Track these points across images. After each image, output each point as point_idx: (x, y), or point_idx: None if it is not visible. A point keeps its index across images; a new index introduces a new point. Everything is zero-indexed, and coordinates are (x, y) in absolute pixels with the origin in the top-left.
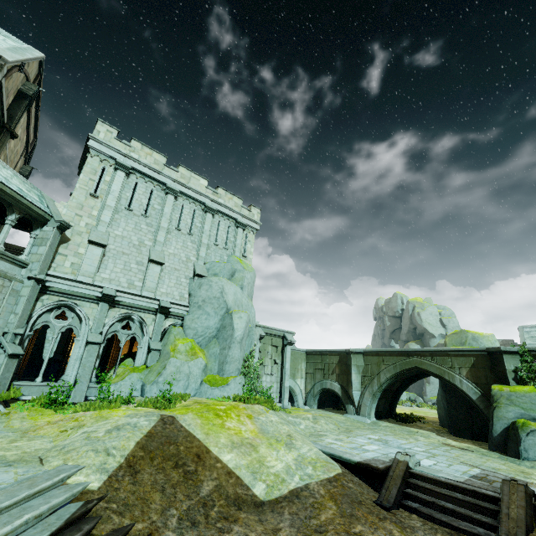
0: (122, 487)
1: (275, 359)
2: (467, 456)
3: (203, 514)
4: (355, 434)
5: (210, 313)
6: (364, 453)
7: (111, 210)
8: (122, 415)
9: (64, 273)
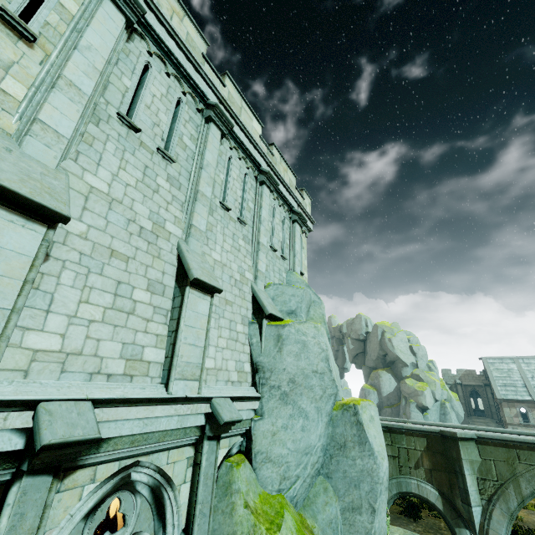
0: None
1: None
2: None
3: None
4: None
5: (309, 413)
6: None
7: (80, 102)
8: None
9: None
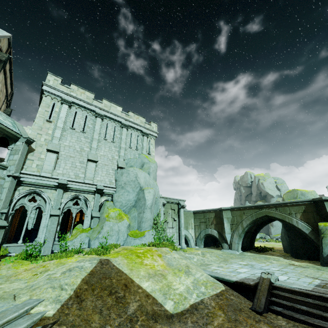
0: (71, 312)
1: (174, 218)
2: (308, 271)
3: (129, 327)
4: (230, 262)
5: (130, 191)
6: (239, 274)
7: (61, 129)
8: (74, 261)
9: (32, 171)
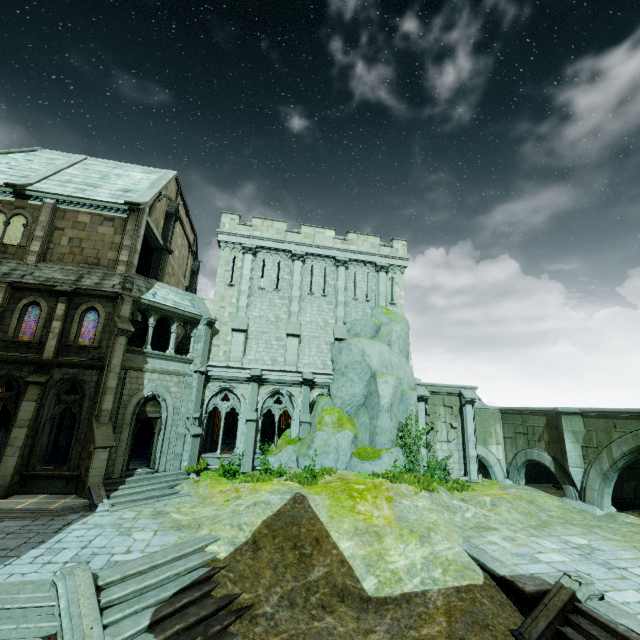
0: (243, 559)
1: (451, 423)
2: None
3: (303, 597)
4: (548, 532)
5: (354, 380)
6: (528, 565)
7: (246, 294)
8: (268, 490)
9: (220, 361)
